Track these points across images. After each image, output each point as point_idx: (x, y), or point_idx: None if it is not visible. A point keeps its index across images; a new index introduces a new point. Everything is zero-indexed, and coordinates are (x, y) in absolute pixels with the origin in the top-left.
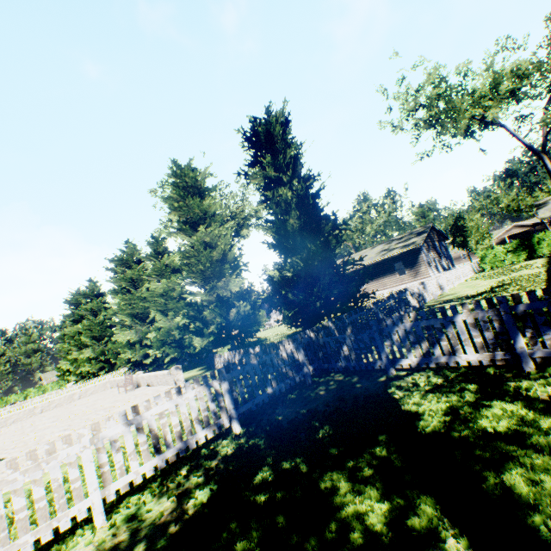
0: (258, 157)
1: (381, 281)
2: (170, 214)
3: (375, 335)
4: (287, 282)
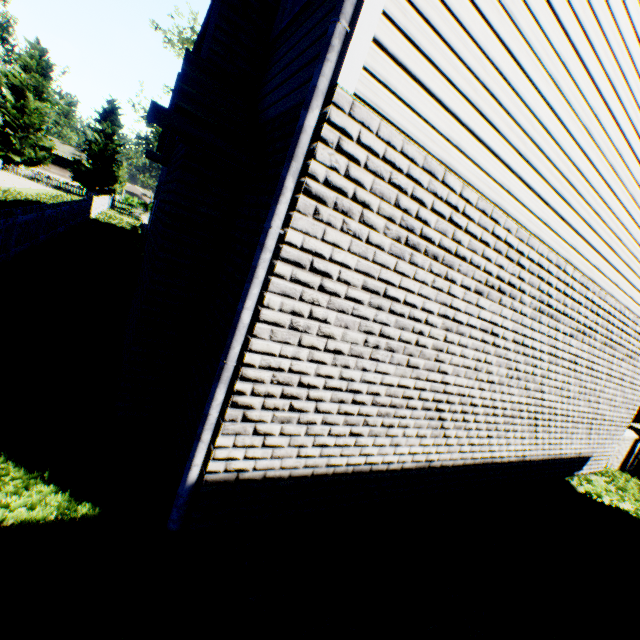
0: (106, 117)
1: (65, 172)
2: (27, 75)
3: (133, 207)
4: (87, 168)
